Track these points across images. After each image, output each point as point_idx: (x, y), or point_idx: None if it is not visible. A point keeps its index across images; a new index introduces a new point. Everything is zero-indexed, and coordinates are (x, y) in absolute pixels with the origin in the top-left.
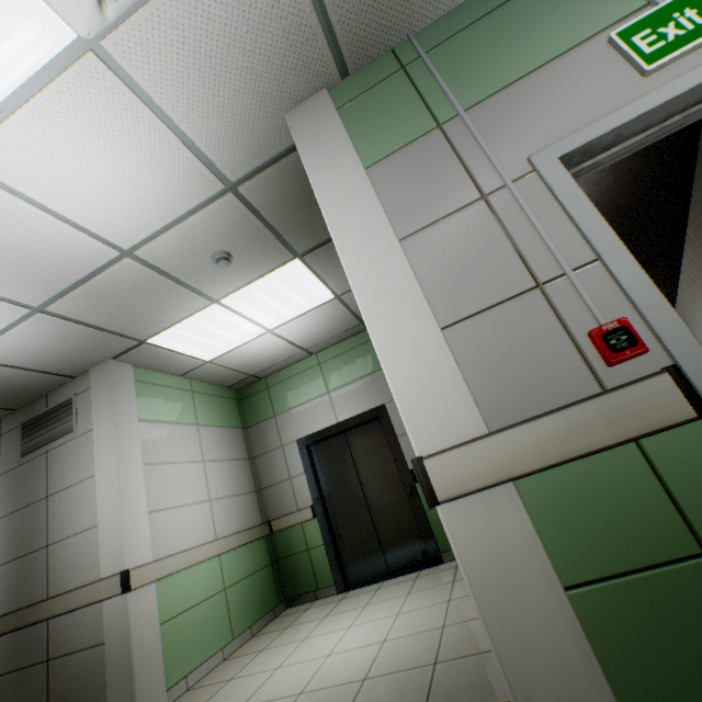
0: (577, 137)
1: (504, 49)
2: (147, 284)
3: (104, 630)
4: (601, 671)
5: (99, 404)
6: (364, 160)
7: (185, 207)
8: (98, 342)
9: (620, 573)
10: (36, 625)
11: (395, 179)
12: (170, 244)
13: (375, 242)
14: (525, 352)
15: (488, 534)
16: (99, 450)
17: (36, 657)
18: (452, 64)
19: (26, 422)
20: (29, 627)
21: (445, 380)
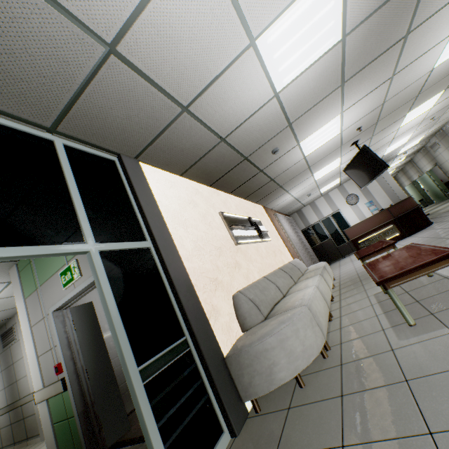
0: (55, 306)
1: (46, 265)
2: (10, 299)
3: (35, 409)
4: (55, 441)
5: (20, 329)
6: (25, 295)
7: (1, 289)
8: (9, 311)
9: (60, 421)
10: (19, 407)
11: (31, 305)
12: (6, 293)
13: (27, 327)
14: (50, 367)
15: (43, 411)
16: (23, 347)
17: (21, 417)
18: (38, 265)
19: (2, 334)
20: (17, 408)
21: (38, 372)
